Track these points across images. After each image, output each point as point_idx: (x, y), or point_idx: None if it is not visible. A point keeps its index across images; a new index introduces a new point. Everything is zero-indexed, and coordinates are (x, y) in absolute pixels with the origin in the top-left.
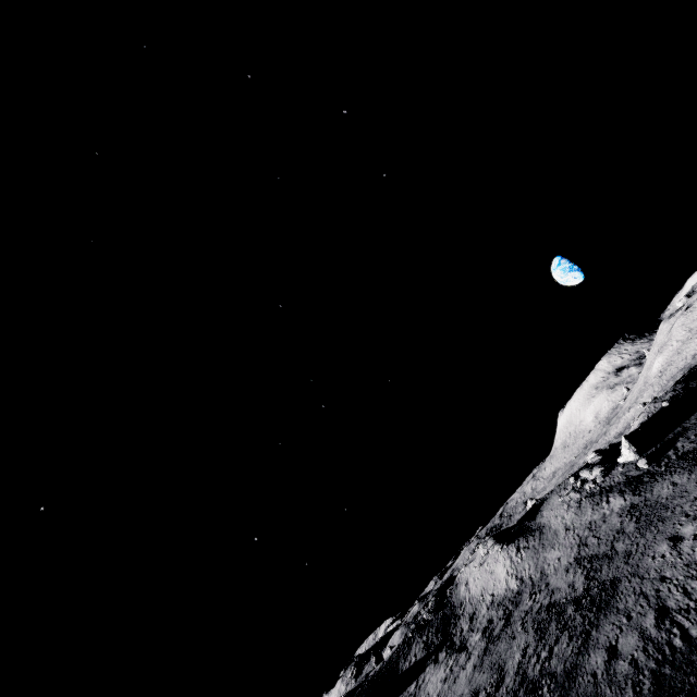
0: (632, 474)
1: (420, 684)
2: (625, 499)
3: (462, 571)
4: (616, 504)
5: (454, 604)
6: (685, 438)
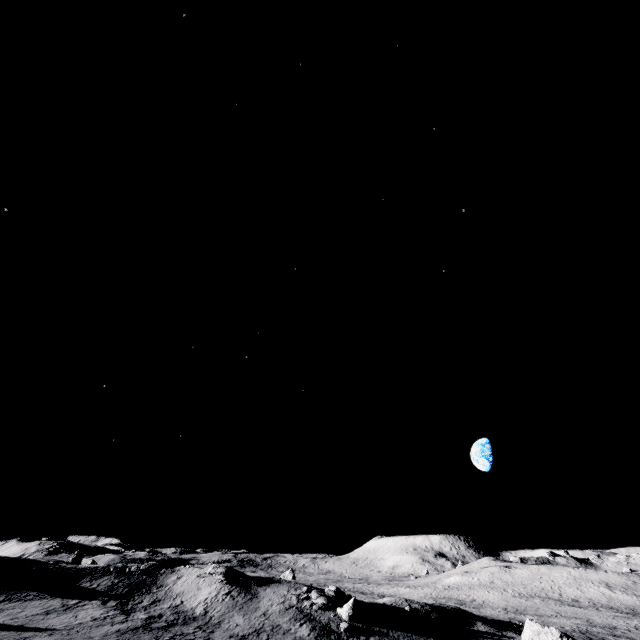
0: (332, 625)
1: (80, 605)
2: (309, 634)
3: (187, 566)
4: (302, 632)
5: (157, 581)
6: (379, 639)
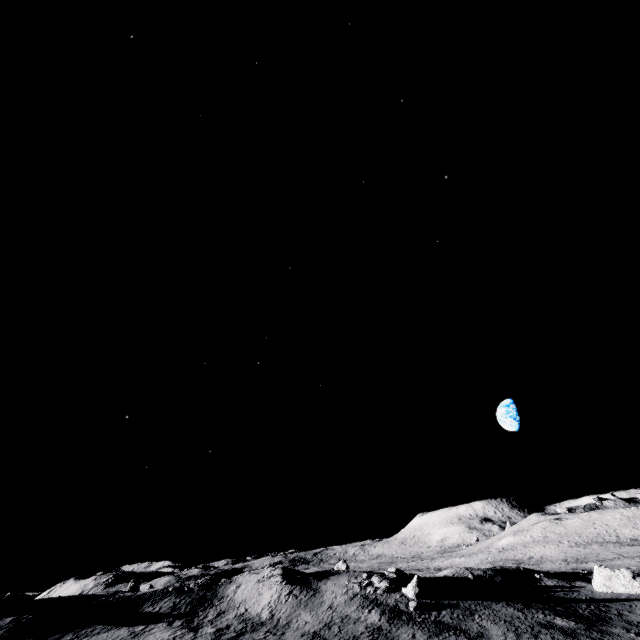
0: (401, 606)
1: (147, 630)
2: (380, 619)
3: (243, 574)
4: (372, 618)
5: (217, 594)
6: (451, 611)
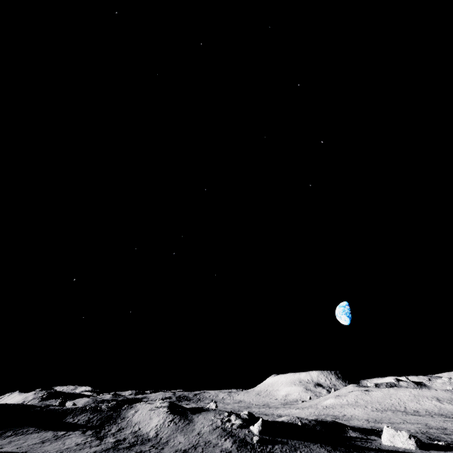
0: (247, 438)
1: (66, 435)
2: (232, 446)
3: (141, 403)
4: (226, 445)
5: (121, 415)
6: (282, 446)
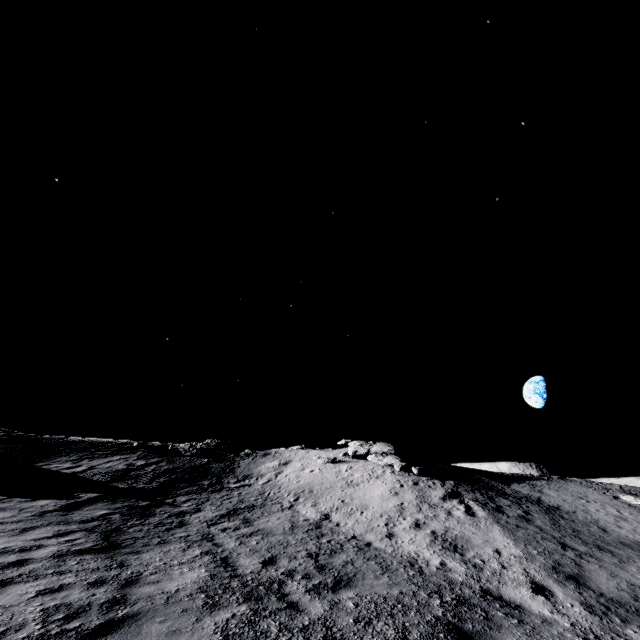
0: None
1: None
2: None
3: (291, 448)
4: None
5: (235, 469)
6: None
